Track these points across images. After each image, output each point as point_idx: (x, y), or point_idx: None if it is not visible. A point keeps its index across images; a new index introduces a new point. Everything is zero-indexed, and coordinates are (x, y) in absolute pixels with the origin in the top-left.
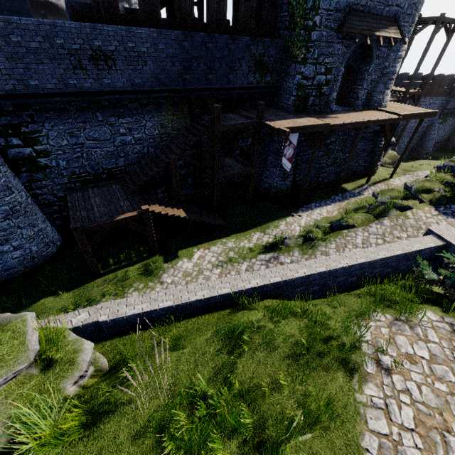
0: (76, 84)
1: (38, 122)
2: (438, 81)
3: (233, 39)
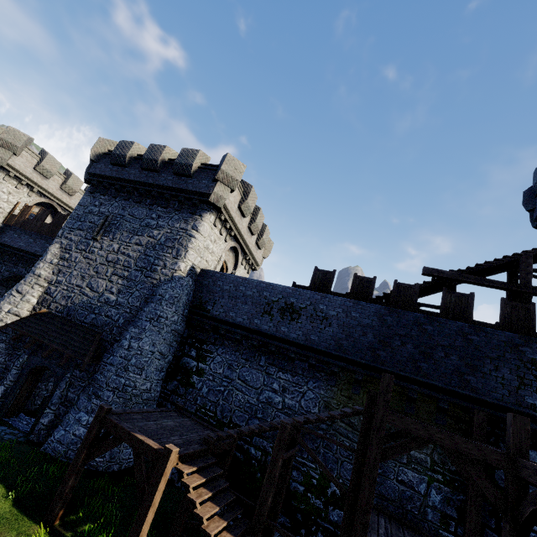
0: (258, 324)
1: (217, 345)
2: None
3: (476, 329)
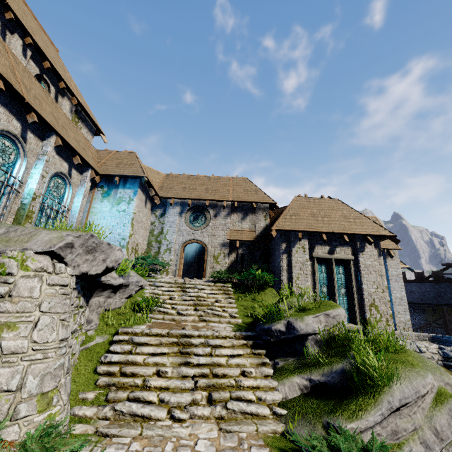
0: None
1: None
2: None
3: None
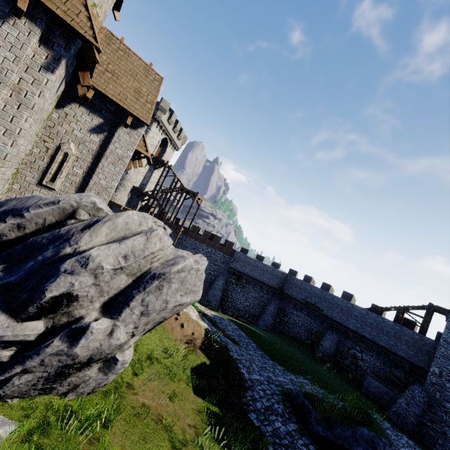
0: None
1: None
2: (210, 234)
3: None
